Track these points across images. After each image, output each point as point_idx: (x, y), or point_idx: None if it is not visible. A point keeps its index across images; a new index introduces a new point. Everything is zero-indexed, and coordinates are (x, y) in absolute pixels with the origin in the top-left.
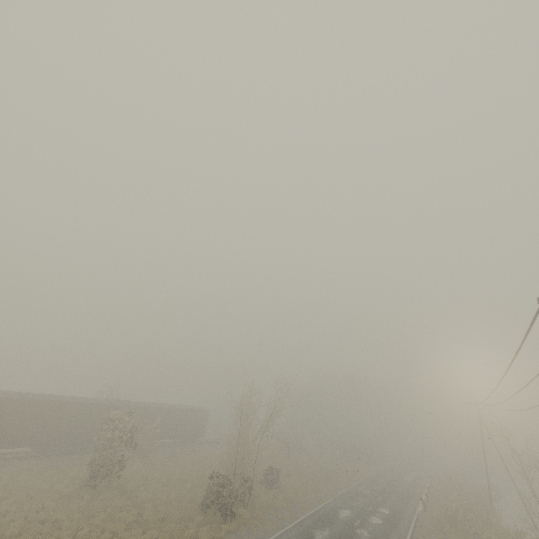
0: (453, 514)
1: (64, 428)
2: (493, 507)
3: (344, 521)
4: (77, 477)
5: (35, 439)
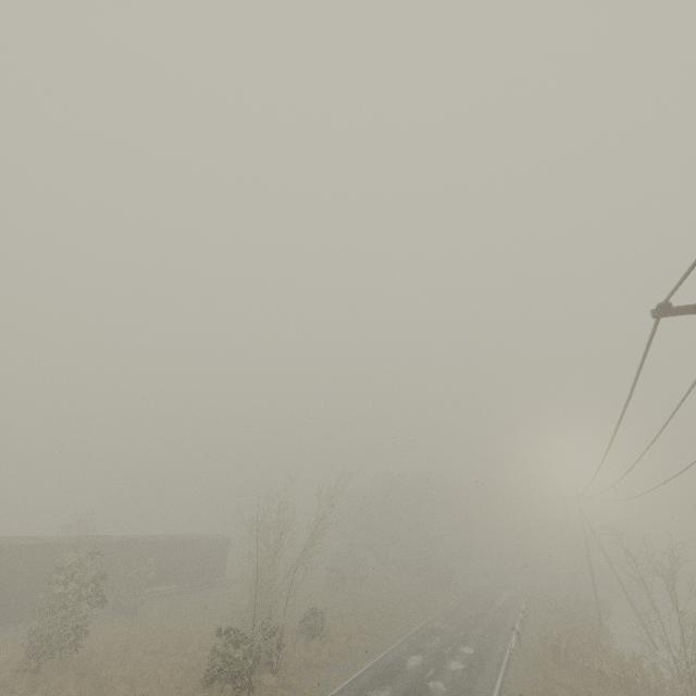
0: (555, 643)
1: None
2: (603, 627)
3: (413, 673)
4: (13, 658)
5: None
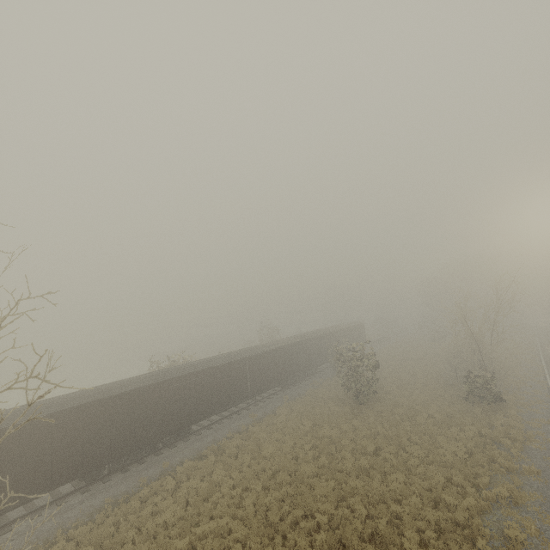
0: None
1: (291, 365)
2: None
3: None
4: (326, 397)
5: (280, 378)
